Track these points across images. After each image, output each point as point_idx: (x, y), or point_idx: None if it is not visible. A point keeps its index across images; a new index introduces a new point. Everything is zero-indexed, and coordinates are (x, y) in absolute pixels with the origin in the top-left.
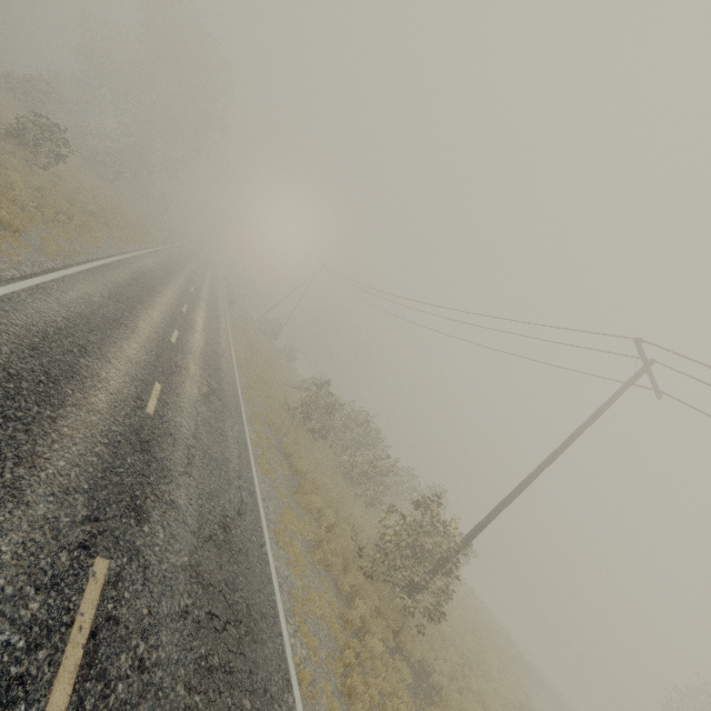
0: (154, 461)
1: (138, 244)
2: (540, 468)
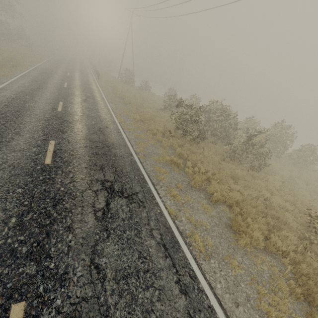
0: None
1: (10, 75)
2: None
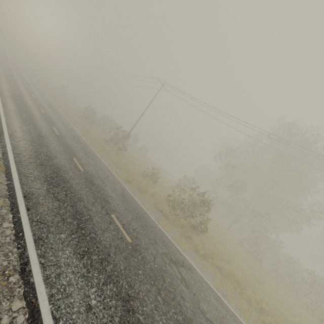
0: (51, 120)
1: None
2: (142, 114)
